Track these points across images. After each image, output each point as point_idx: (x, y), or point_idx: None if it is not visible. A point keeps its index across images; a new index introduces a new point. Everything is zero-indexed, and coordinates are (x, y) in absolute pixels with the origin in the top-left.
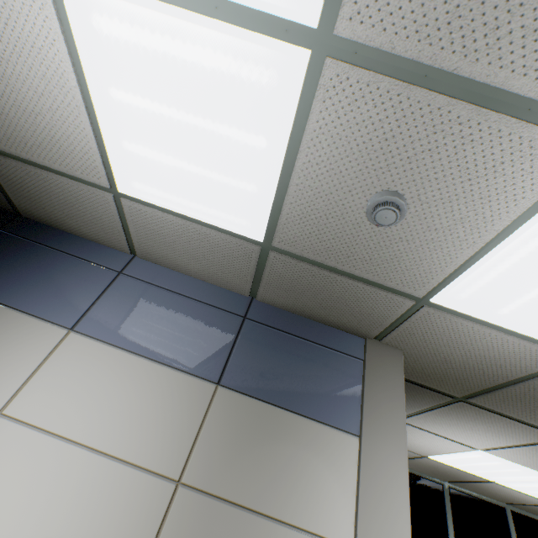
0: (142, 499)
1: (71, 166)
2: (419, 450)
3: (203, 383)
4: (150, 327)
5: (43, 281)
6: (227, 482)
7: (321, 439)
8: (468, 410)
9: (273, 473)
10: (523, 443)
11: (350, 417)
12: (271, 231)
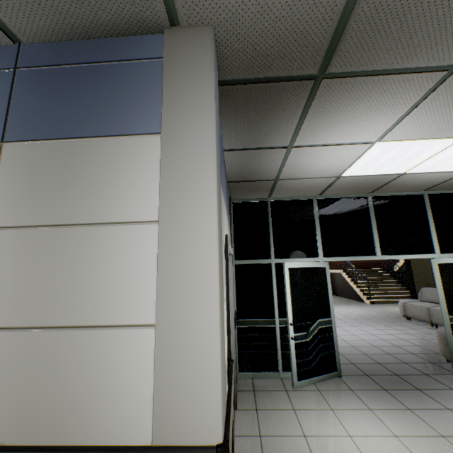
0: None
1: None
2: (330, 172)
3: None
4: None
5: None
6: (31, 214)
7: (120, 150)
8: (337, 90)
9: (74, 193)
10: (409, 107)
11: (152, 119)
12: None
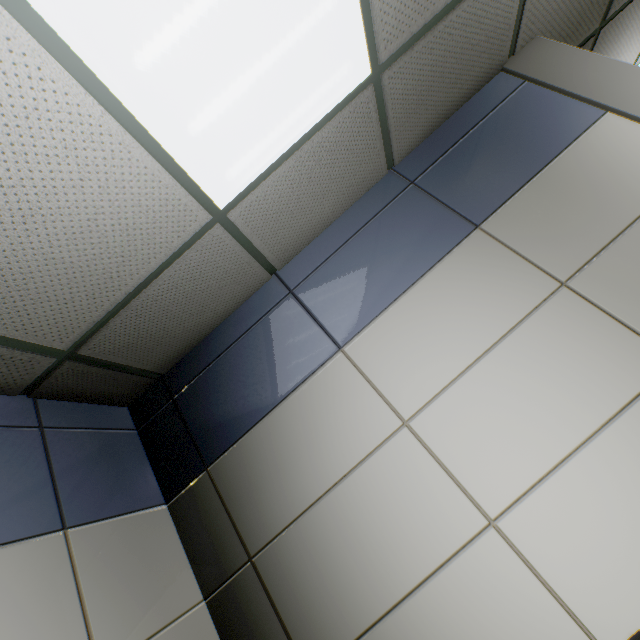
0: (562, 318)
1: (164, 245)
2: None
3: (469, 241)
4: (376, 276)
5: (264, 366)
6: (587, 243)
7: (589, 148)
8: (610, 33)
9: (600, 201)
10: None
11: (582, 114)
12: (370, 47)
